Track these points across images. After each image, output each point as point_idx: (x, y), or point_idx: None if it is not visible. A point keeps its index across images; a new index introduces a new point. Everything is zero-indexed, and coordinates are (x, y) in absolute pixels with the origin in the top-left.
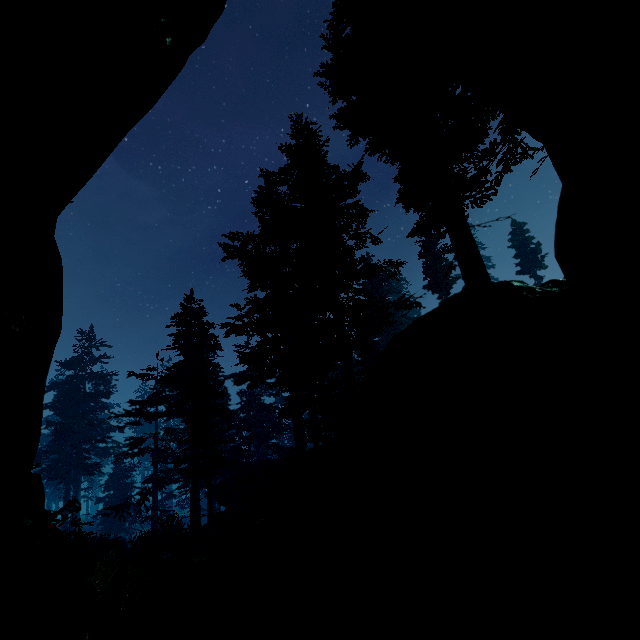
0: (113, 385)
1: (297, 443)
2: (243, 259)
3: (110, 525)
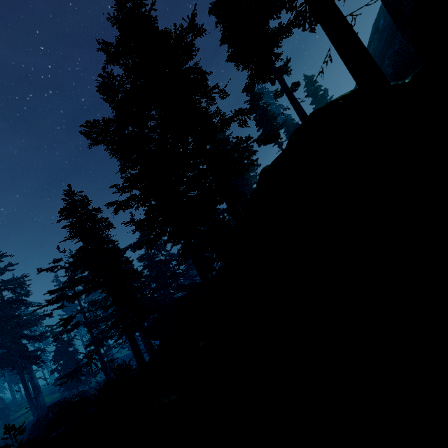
0: (28, 285)
1: (202, 277)
2: (107, 143)
3: (70, 384)
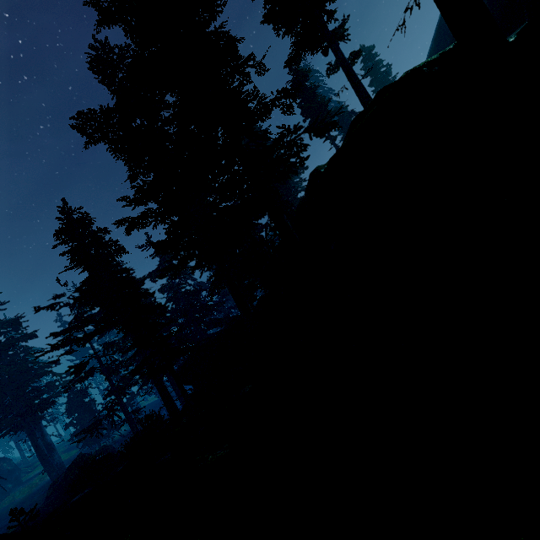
0: (25, 327)
1: (242, 309)
2: (109, 141)
3: (89, 439)
